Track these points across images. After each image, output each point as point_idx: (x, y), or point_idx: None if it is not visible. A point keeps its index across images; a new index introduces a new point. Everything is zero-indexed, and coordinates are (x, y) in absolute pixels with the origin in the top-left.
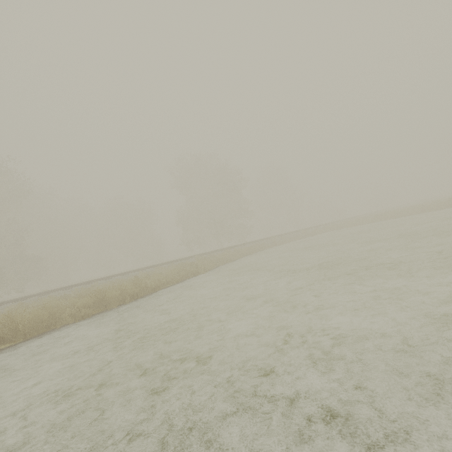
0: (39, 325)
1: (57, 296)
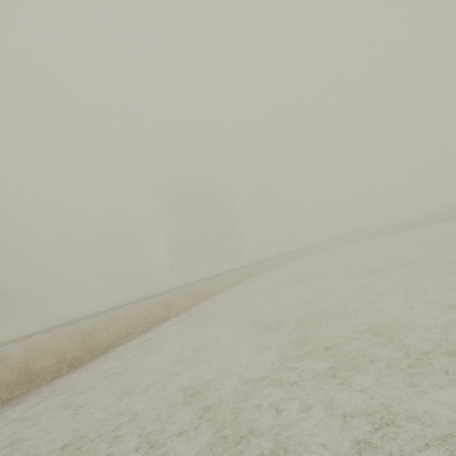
0: None
1: (5, 352)
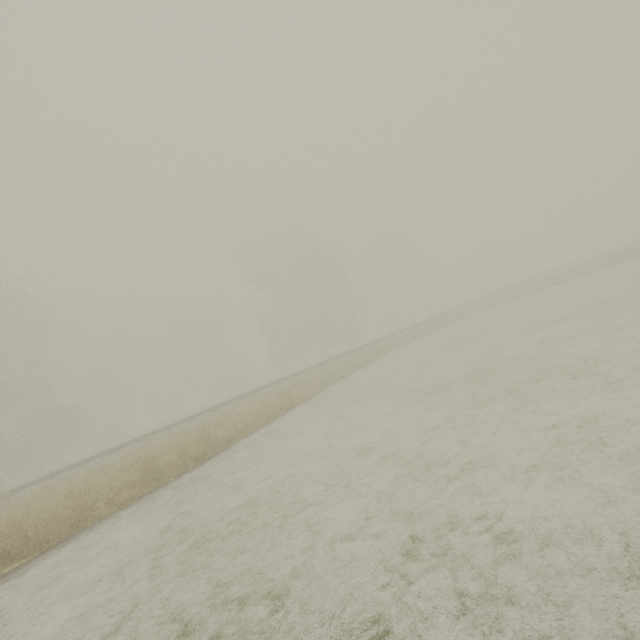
0: (62, 525)
1: (99, 465)
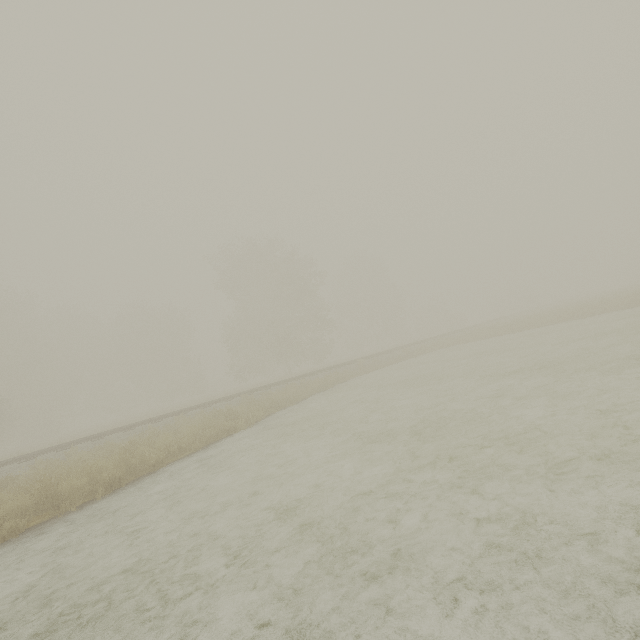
0: None
1: (4, 475)
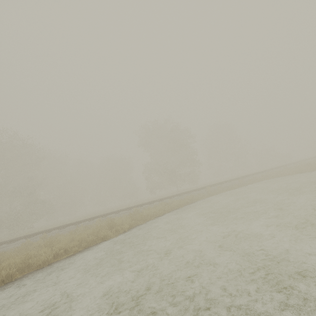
0: None
1: (14, 246)
